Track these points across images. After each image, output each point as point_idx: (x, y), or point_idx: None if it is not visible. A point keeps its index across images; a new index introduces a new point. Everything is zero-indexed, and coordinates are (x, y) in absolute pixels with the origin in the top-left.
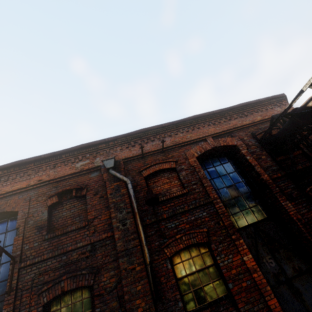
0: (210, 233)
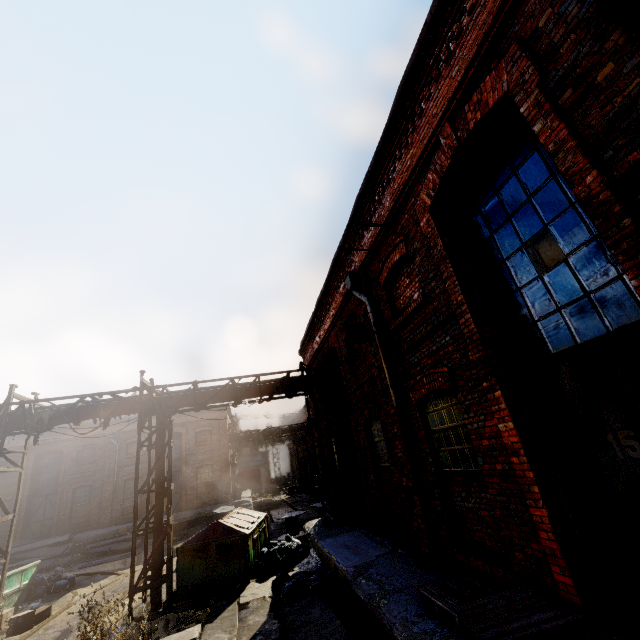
0: (455, 374)
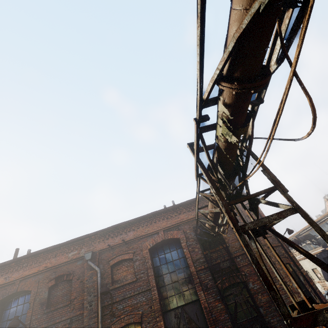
0: (144, 314)
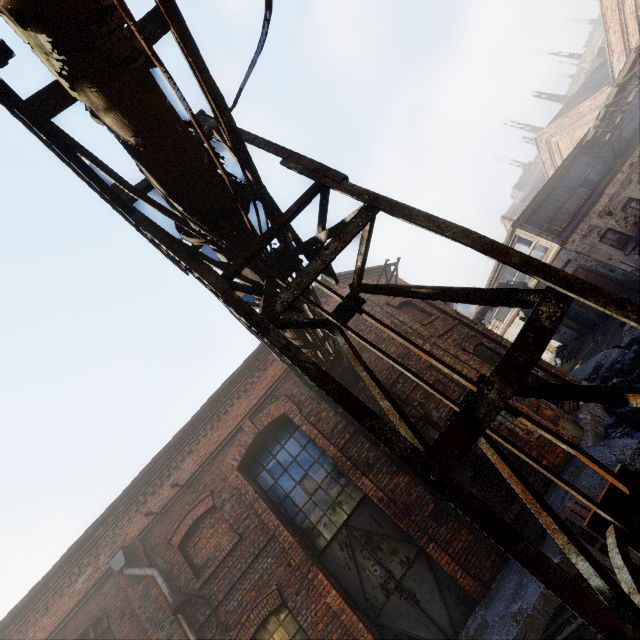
0: (283, 586)
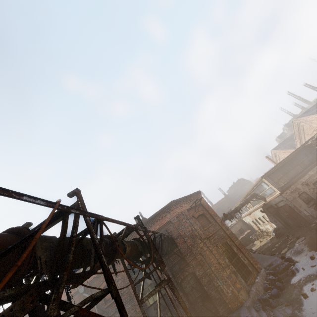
0: None
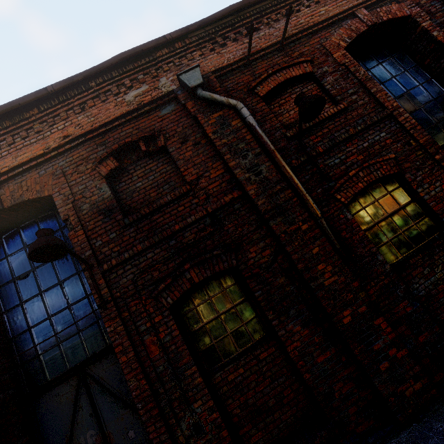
0: (399, 160)
